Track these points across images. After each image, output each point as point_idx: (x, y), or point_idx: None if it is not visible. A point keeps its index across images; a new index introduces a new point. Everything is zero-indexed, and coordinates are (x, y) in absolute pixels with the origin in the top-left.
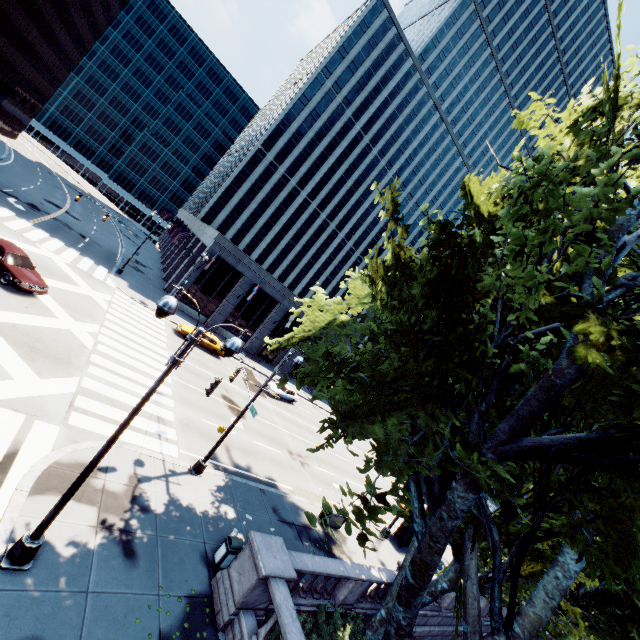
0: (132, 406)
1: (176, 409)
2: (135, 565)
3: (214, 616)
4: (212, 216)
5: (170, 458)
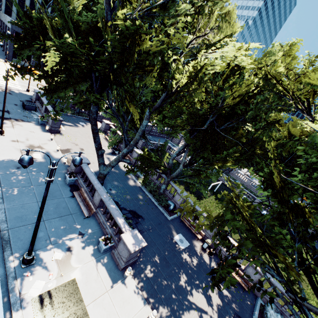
0: (3, 80)
1: (19, 83)
2: (13, 95)
3: (33, 102)
4: (9, 9)
5: (19, 89)
